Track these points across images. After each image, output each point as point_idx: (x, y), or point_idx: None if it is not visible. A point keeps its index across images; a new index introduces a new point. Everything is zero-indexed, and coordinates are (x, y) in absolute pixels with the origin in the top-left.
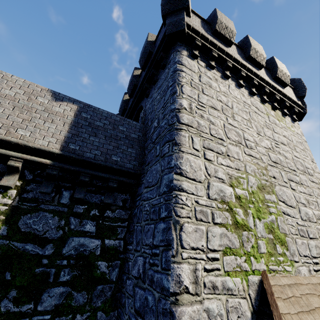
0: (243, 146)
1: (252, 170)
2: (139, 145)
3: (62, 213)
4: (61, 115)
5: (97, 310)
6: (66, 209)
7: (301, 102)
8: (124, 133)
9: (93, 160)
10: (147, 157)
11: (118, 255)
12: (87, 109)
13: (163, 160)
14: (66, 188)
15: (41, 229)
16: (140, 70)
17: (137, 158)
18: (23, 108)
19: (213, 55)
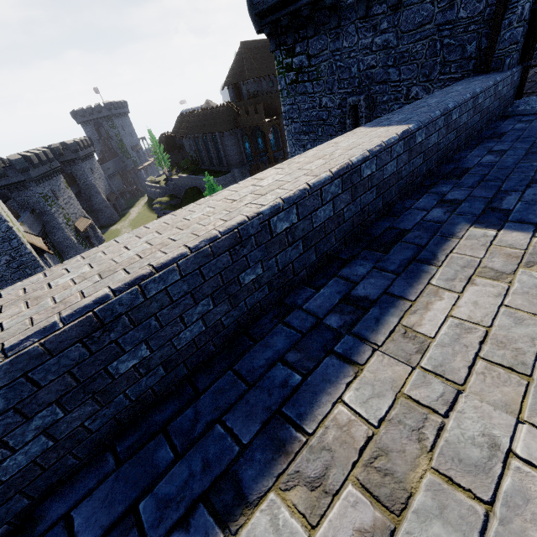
0: None
1: None
2: None
3: None
4: None
5: None
6: None
7: None
8: None
9: None
10: None
11: None
12: None
13: None
14: None
15: None
16: None
17: None
18: None
19: None
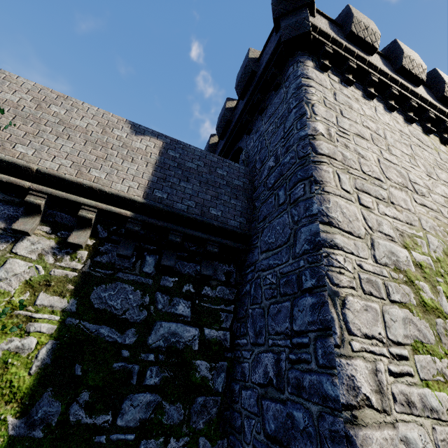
0: (411, 192)
1: (430, 227)
2: (245, 196)
3: (146, 286)
4: (143, 153)
5: (199, 434)
6: (151, 281)
7: None
8: (224, 178)
9: (186, 213)
10: (261, 210)
11: (223, 353)
12: (175, 145)
13: (295, 207)
14: (149, 252)
15: (119, 307)
16: (234, 101)
17: (243, 213)
18: (96, 142)
19: (350, 65)
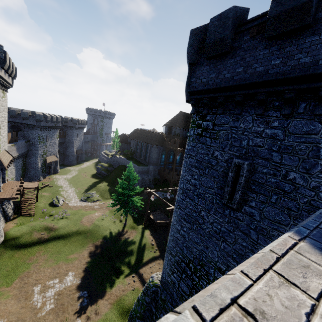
0: None
1: None
2: None
3: None
4: None
5: None
6: None
7: (12, 81)
8: None
9: None
10: None
11: None
12: None
13: None
14: None
15: None
16: None
17: None
18: None
19: None
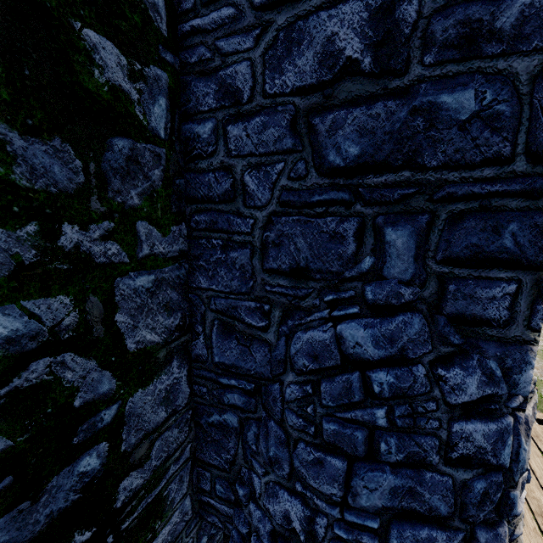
0: None
1: None
2: None
3: None
4: None
5: (134, 217)
6: None
7: None
8: None
9: None
10: None
11: (156, 47)
12: None
13: None
14: None
15: None
16: None
17: None
18: None
19: None
